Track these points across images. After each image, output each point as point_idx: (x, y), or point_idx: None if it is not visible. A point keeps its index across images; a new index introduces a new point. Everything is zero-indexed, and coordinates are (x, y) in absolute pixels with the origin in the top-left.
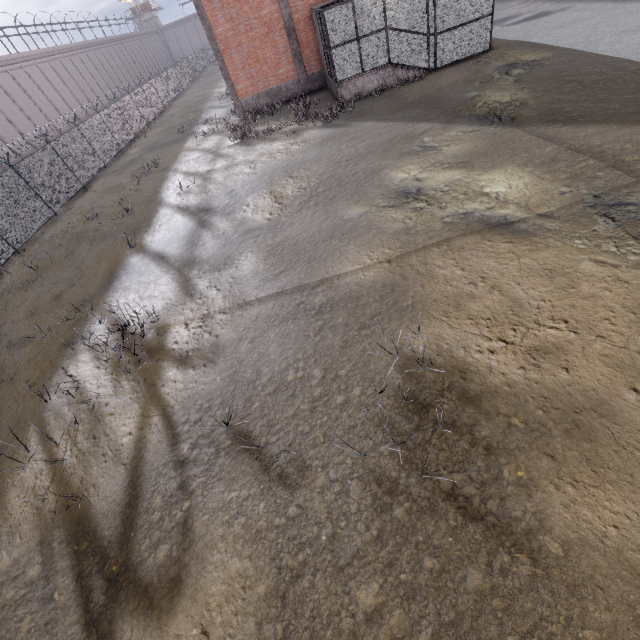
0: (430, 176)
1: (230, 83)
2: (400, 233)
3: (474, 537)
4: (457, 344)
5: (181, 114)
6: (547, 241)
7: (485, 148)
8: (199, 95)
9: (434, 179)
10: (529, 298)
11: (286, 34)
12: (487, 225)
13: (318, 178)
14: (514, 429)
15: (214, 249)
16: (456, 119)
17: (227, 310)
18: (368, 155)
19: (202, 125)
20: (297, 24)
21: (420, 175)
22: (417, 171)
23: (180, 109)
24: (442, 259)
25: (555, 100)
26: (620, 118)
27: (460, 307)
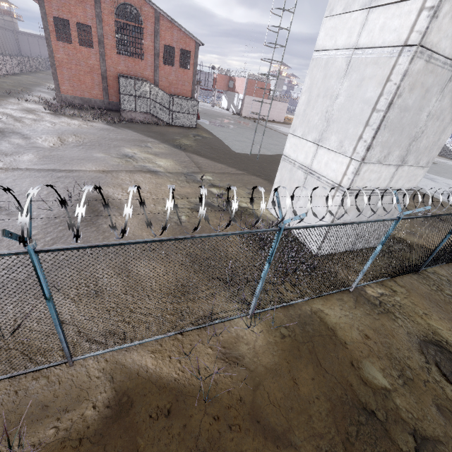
0: (140, 153)
1: (57, 83)
2: (115, 165)
3: (82, 224)
4: (112, 192)
5: (12, 84)
6: (163, 177)
7: (168, 153)
8: (33, 81)
9: (141, 155)
10: (145, 187)
11: (101, 77)
12: (149, 170)
13: (90, 140)
14: (114, 208)
15: (7, 147)
16: (166, 142)
17: (4, 168)
18: (121, 140)
19: (27, 96)
20: (109, 76)
21: (137, 152)
22: (137, 151)
23: (13, 81)
24: (125, 174)
25: (201, 149)
26: (212, 159)
27: (121, 185)
